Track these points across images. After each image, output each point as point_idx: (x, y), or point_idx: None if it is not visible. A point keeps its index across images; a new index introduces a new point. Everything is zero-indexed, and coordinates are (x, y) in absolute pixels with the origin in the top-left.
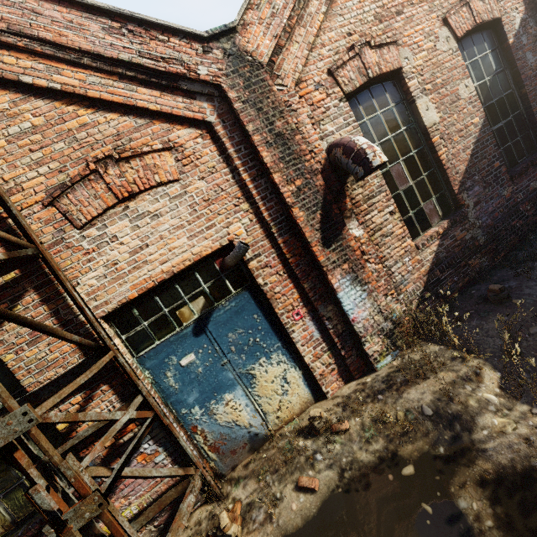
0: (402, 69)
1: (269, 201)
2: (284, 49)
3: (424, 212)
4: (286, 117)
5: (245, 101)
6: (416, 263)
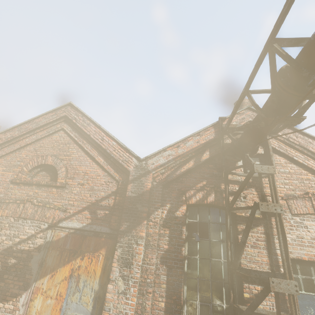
0: None
1: None
2: None
3: None
4: None
5: None
6: None
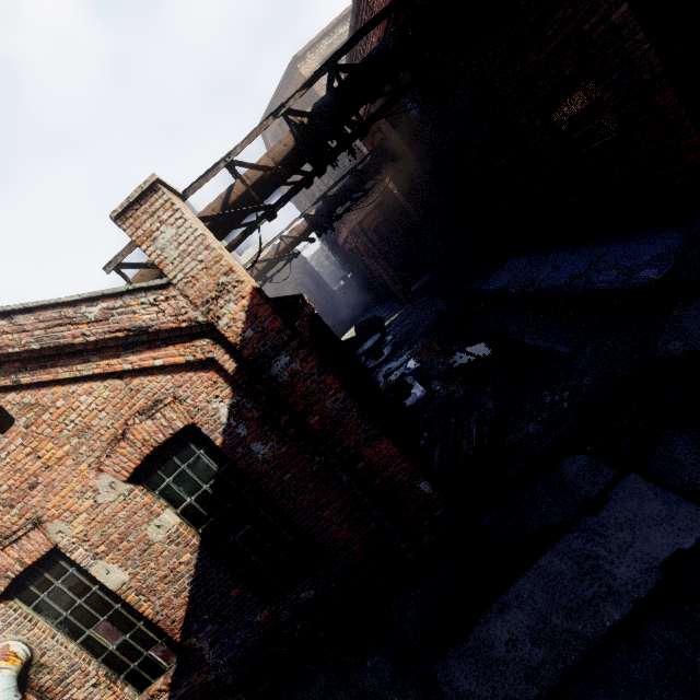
0: (58, 545)
1: None
2: None
3: (152, 660)
4: None
5: None
6: None
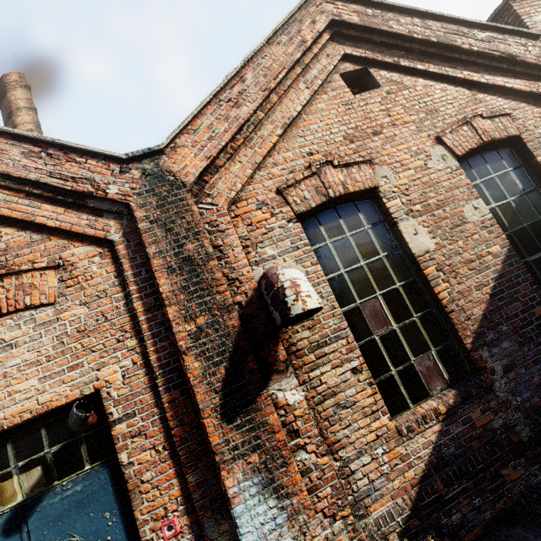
0: (378, 188)
1: (163, 340)
2: (223, 168)
3: (417, 372)
4: (202, 240)
5: (154, 220)
6: (397, 459)
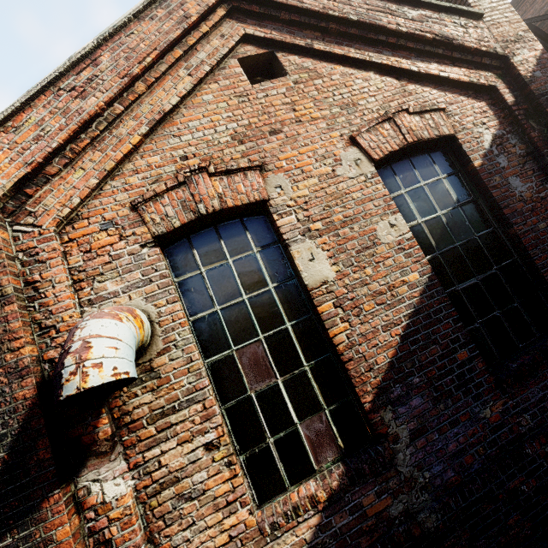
0: (269, 201)
1: None
2: (58, 177)
3: (301, 440)
4: None
5: None
6: None
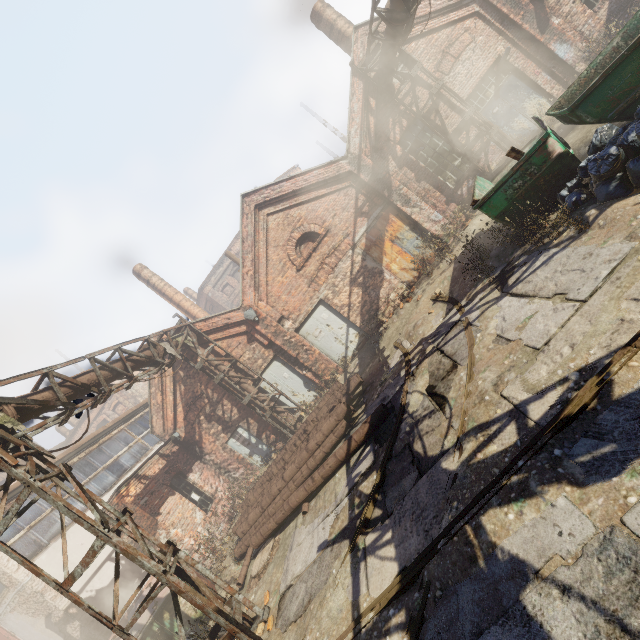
0: None
1: (510, 30)
2: None
3: None
4: None
5: None
6: (596, 20)
